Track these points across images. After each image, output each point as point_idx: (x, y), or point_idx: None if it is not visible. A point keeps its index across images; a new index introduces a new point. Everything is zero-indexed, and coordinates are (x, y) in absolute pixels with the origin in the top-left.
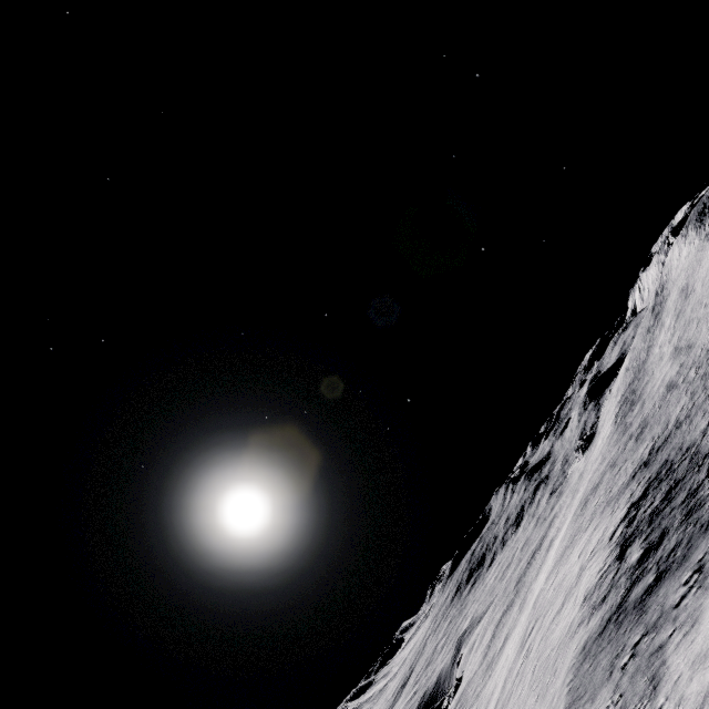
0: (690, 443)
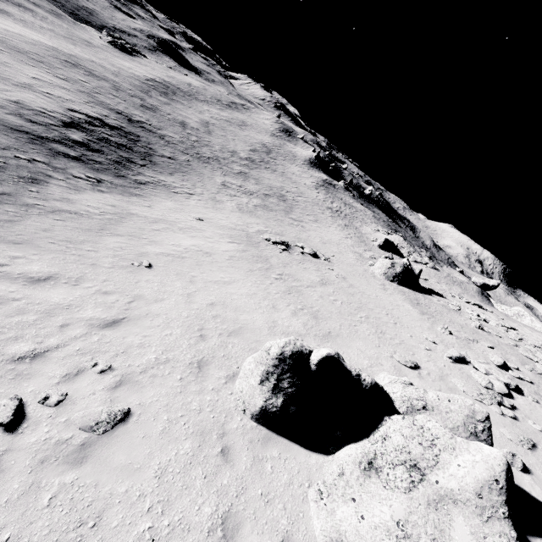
0: (154, 150)
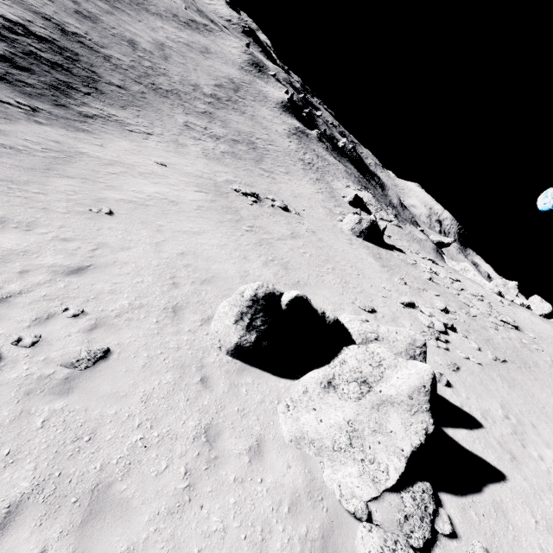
0: (99, 74)
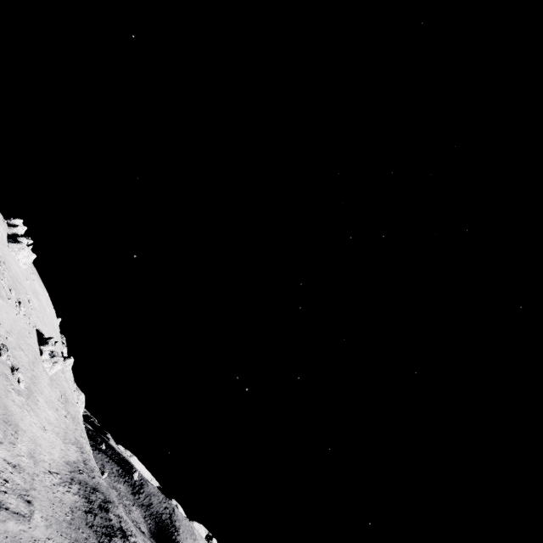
0: None
